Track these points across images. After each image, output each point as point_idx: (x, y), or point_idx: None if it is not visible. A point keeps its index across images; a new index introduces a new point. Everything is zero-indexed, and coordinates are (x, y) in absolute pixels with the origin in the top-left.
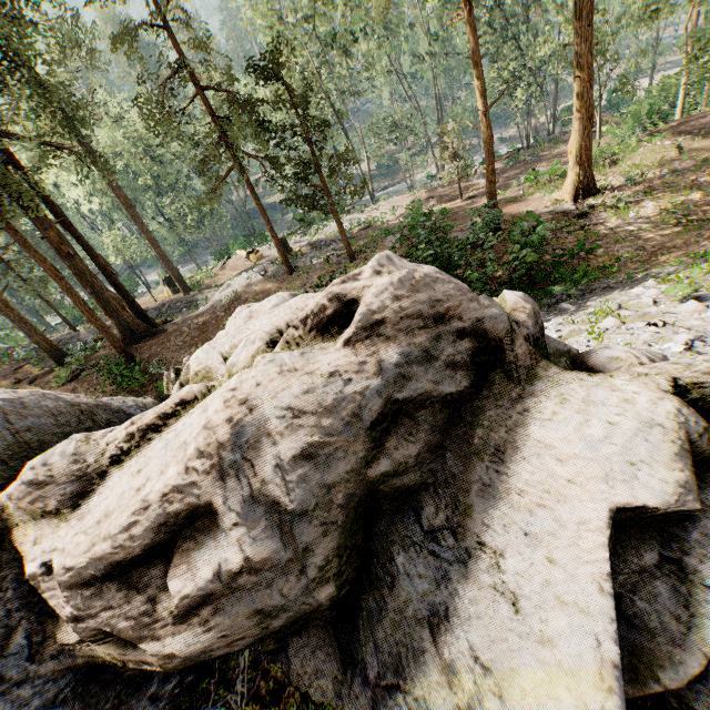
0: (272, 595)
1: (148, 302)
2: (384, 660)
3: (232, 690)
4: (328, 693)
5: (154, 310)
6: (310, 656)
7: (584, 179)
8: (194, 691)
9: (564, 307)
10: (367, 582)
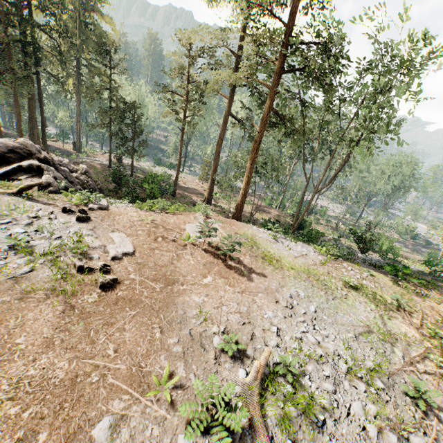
0: None
1: (60, 145)
2: None
3: None
4: None
5: (55, 148)
6: None
7: (208, 197)
8: None
9: None
10: None
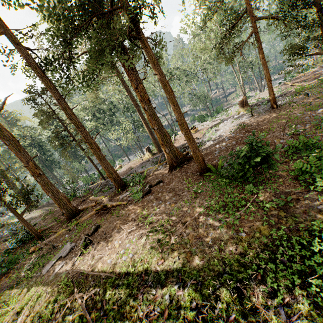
0: None
1: (137, 162)
2: None
3: None
4: None
5: (159, 157)
6: None
7: None
8: None
9: None
10: None
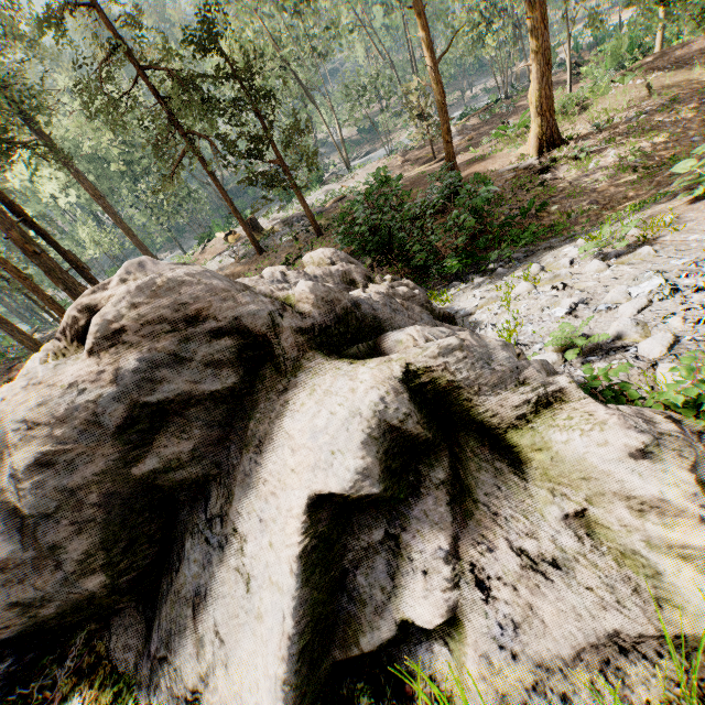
0: (27, 589)
1: None
2: (161, 636)
3: (62, 665)
4: (130, 665)
5: None
6: (122, 633)
7: (547, 130)
8: (35, 667)
9: (501, 272)
10: (167, 567)
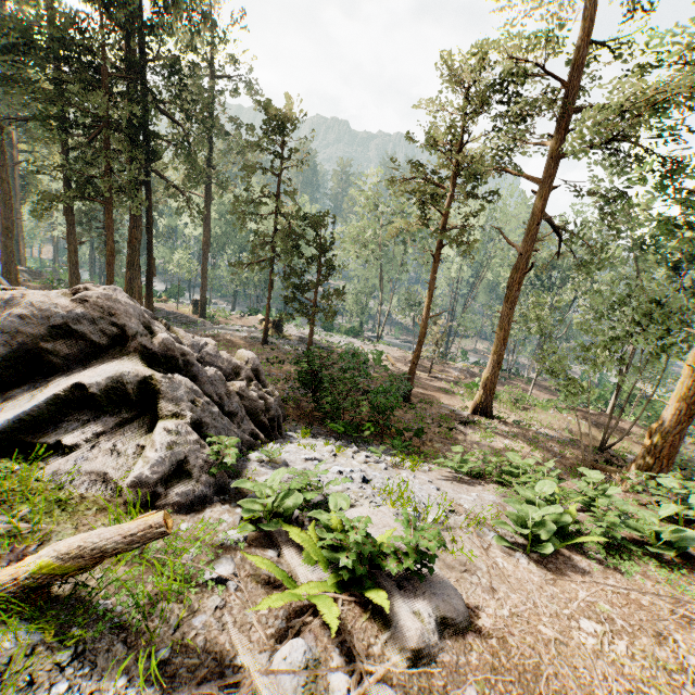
0: None
1: (172, 307)
2: None
3: None
4: None
5: (166, 312)
6: None
7: (484, 401)
8: None
9: (352, 446)
10: (11, 389)
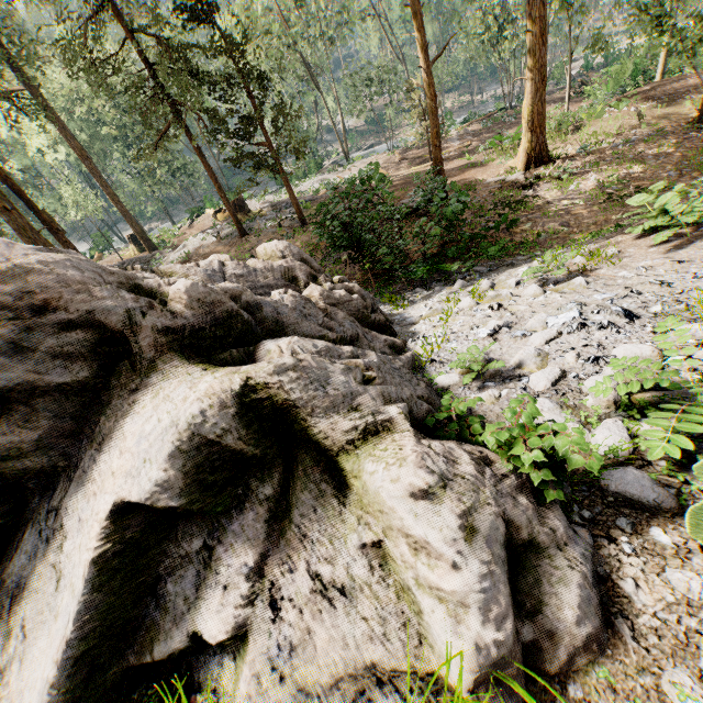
0: None
1: (114, 260)
2: None
3: None
4: None
5: None
6: None
7: (536, 146)
8: None
9: (459, 284)
10: (8, 554)
